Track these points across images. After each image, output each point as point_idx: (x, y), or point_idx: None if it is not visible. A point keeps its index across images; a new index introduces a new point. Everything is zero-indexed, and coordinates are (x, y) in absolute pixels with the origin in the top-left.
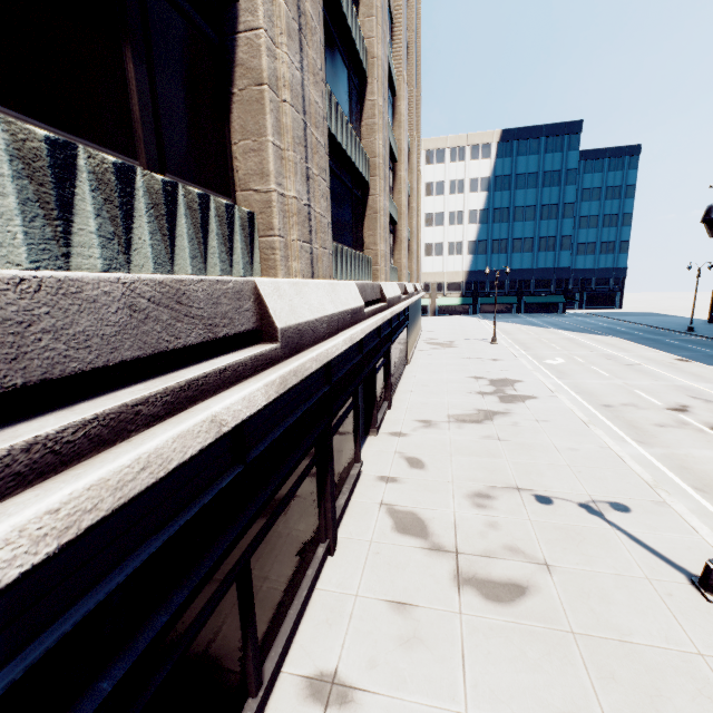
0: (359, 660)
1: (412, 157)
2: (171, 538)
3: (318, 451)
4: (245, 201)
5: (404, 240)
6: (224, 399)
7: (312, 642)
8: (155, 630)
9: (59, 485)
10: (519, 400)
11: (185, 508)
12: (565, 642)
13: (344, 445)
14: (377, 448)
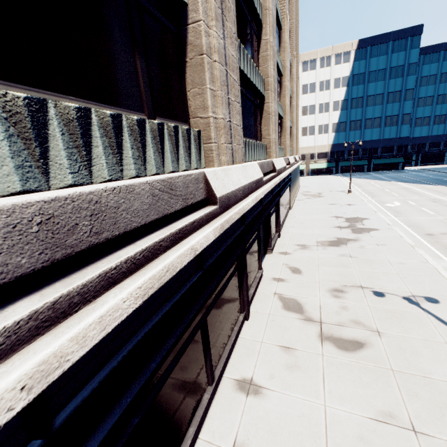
0: (264, 374)
1: (293, 70)
2: (174, 304)
3: (238, 263)
4: (195, 124)
5: (288, 128)
6: (195, 237)
7: (238, 363)
8: (170, 344)
9: (138, 277)
10: (366, 231)
11: (178, 290)
12: (387, 374)
13: (252, 259)
14: (271, 261)
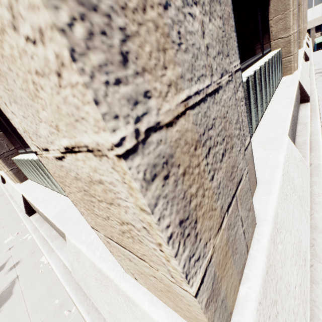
0: None
1: None
2: None
3: None
4: (275, 44)
5: (304, 10)
6: (316, 126)
7: None
8: None
9: (316, 151)
10: None
11: None
12: None
13: None
14: None
